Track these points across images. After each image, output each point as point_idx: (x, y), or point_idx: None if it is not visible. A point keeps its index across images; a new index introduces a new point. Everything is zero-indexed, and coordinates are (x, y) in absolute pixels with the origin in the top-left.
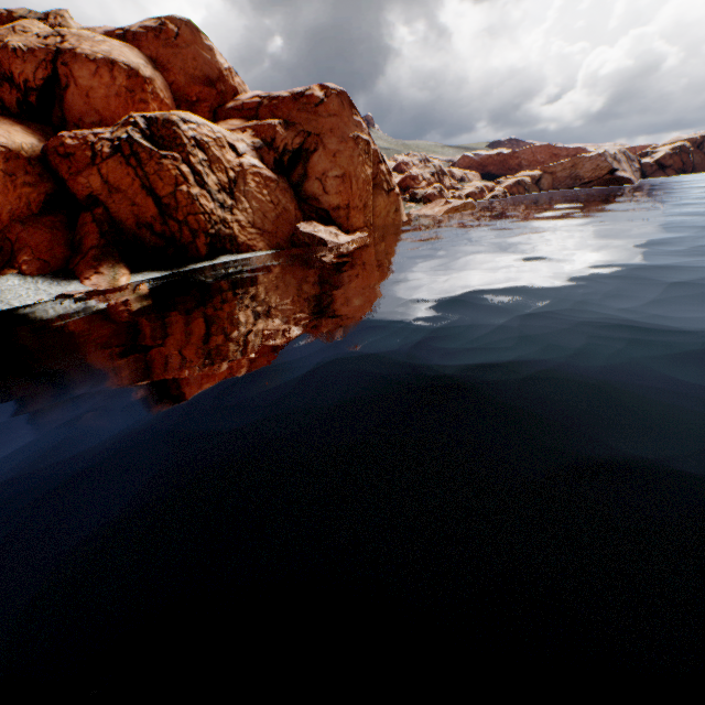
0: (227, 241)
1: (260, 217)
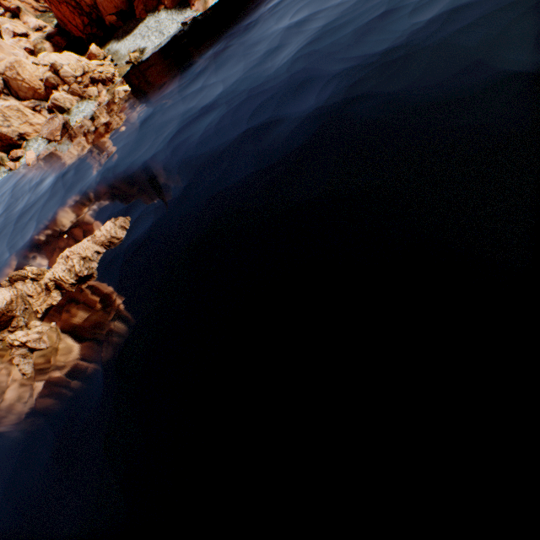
0: None
1: None
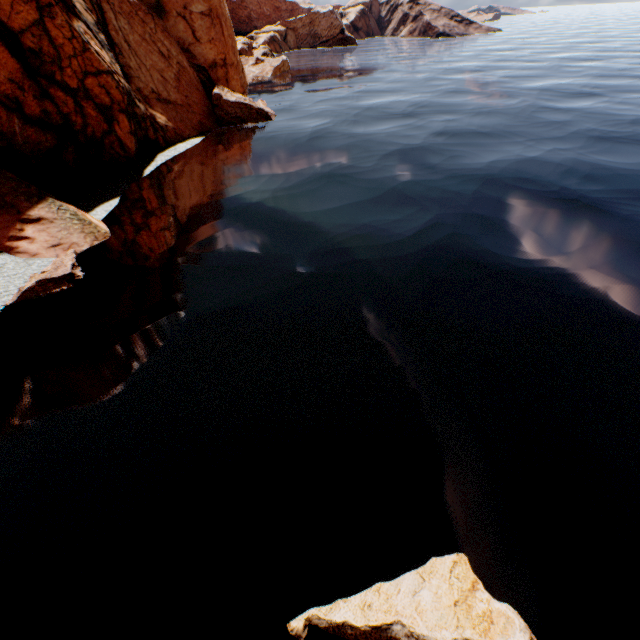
0: (148, 125)
1: (159, 80)
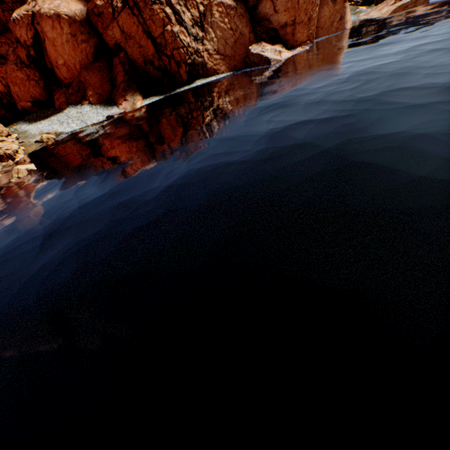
0: (199, 68)
1: (222, 44)
